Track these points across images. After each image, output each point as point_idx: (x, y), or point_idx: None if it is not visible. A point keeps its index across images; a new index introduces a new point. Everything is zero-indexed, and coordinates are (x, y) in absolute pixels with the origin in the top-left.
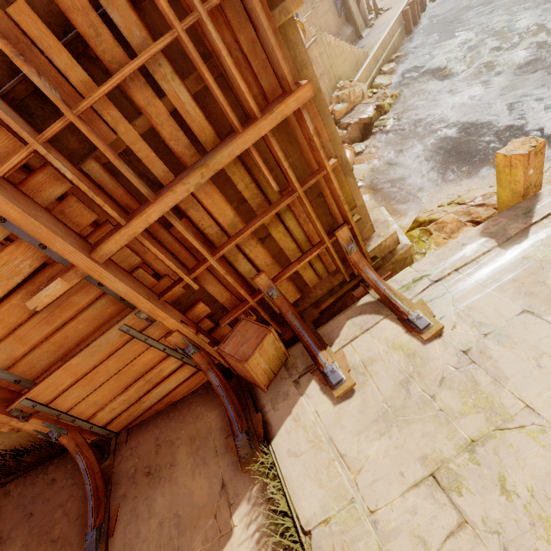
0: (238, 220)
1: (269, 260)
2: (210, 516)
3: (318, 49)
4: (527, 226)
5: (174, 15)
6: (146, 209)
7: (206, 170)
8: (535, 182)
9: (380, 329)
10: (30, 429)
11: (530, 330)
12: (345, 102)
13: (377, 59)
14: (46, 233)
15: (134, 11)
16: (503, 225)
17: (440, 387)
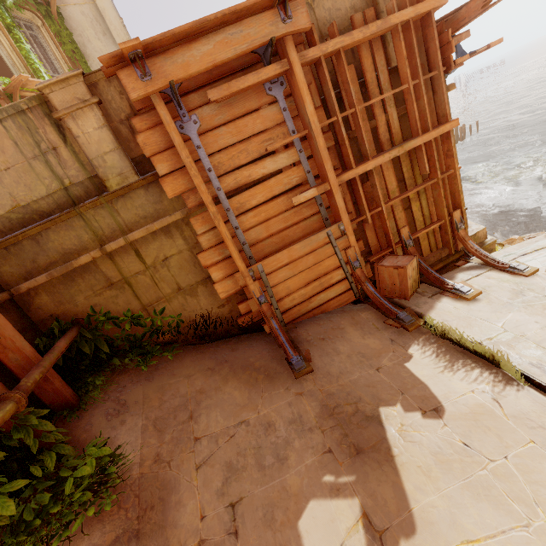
0: (397, 190)
1: (405, 224)
2: (389, 352)
3: None
4: None
5: (410, 79)
6: (368, 162)
7: (401, 149)
8: None
9: (487, 275)
10: (251, 289)
11: None
12: None
13: None
14: (327, 158)
15: (389, 77)
16: None
17: None
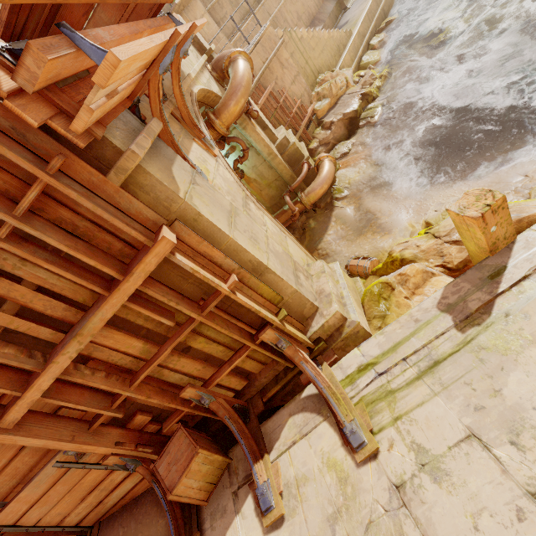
0: (150, 346)
1: (198, 365)
2: None
3: (289, 49)
4: (491, 298)
5: None
6: (35, 382)
7: (82, 338)
8: (505, 235)
9: (318, 435)
10: None
11: (474, 467)
12: (327, 98)
13: (363, 34)
14: None
15: None
16: (464, 293)
17: (365, 535)
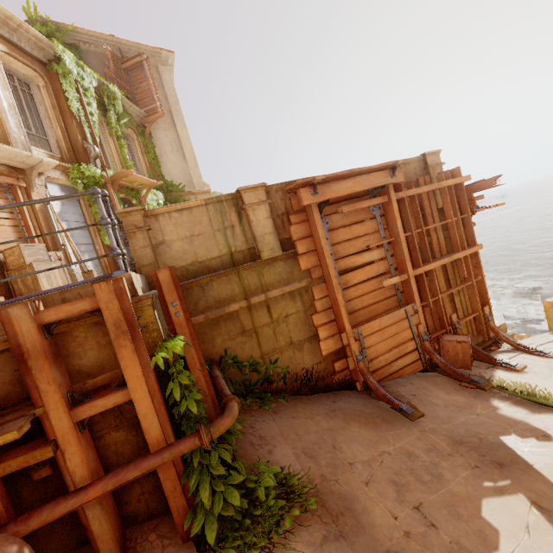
0: (445, 286)
1: (451, 312)
2: (477, 404)
3: None
4: None
5: (453, 216)
6: (431, 263)
7: (450, 258)
8: None
9: (521, 356)
10: (353, 348)
11: None
12: None
13: None
14: (408, 257)
15: (438, 213)
16: None
17: None
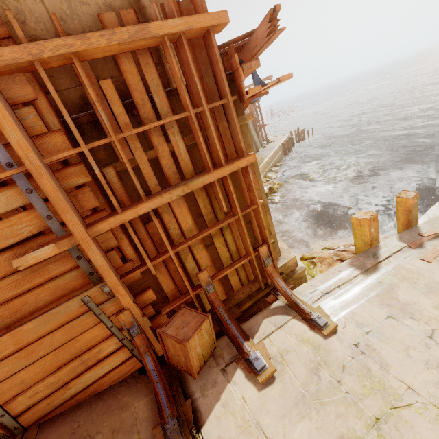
0: (194, 228)
1: (209, 262)
2: None
3: None
4: (376, 263)
5: (191, 105)
6: (140, 204)
7: (186, 188)
8: (376, 238)
9: (290, 326)
10: None
11: (396, 329)
12: None
13: (268, 163)
14: (64, 205)
15: (168, 99)
16: (362, 261)
17: (343, 373)
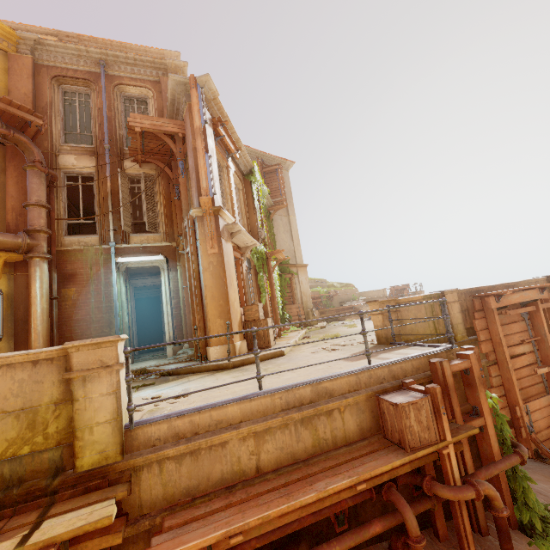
0: None
1: None
2: None
3: None
4: None
5: None
6: None
7: None
8: None
9: None
10: (525, 420)
11: None
12: None
13: None
14: None
15: None
16: None
17: None
